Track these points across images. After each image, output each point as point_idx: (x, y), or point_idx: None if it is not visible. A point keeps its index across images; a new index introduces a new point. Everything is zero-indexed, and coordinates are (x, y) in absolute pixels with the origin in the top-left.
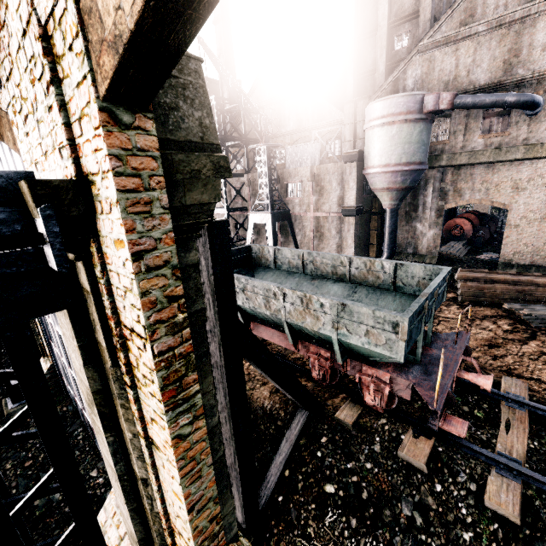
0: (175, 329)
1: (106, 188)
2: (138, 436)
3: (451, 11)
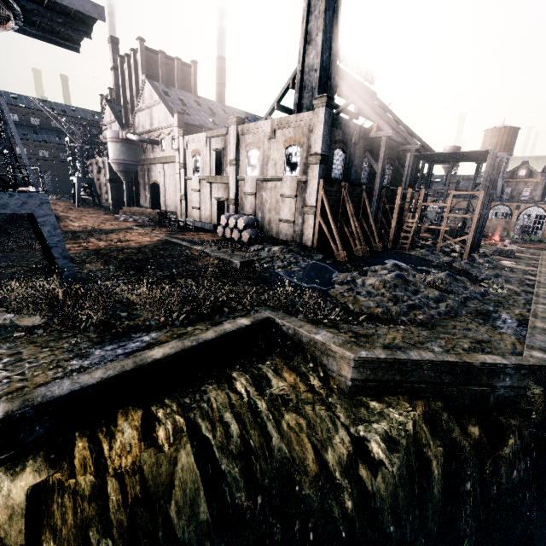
0: None
1: None
2: None
3: (139, 98)
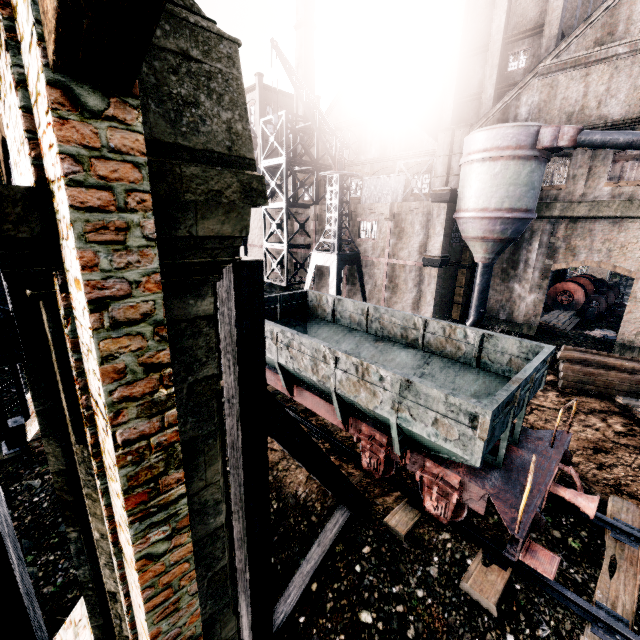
0: (153, 410)
1: (61, 203)
2: (107, 537)
3: (585, 27)
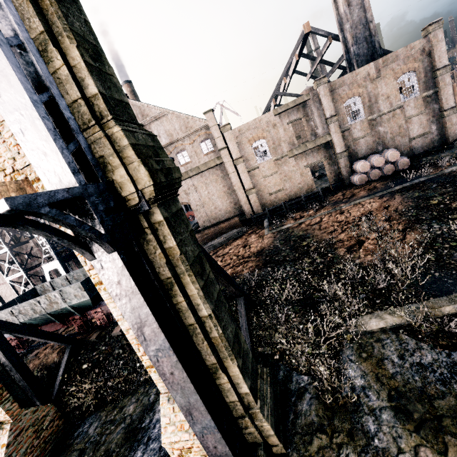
0: None
1: None
2: None
3: None
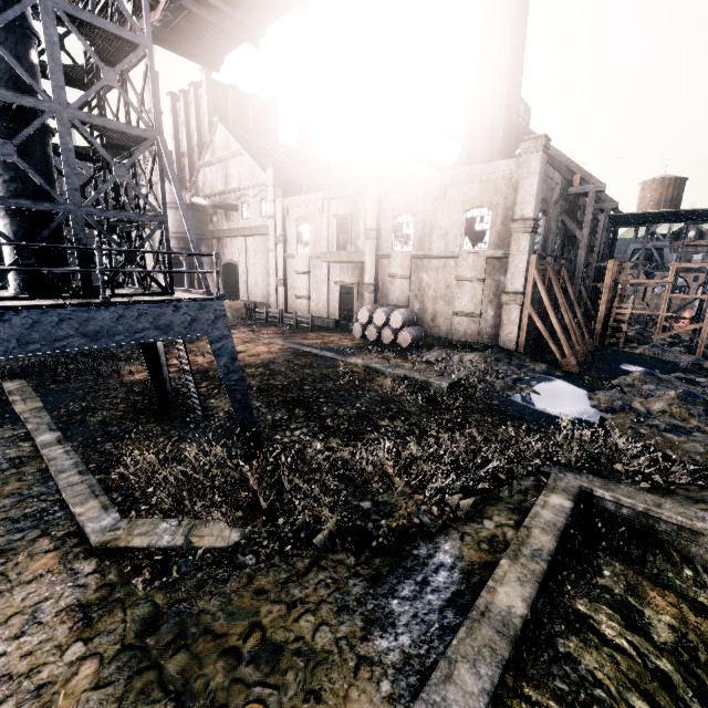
0: None
1: None
2: None
3: (207, 148)
